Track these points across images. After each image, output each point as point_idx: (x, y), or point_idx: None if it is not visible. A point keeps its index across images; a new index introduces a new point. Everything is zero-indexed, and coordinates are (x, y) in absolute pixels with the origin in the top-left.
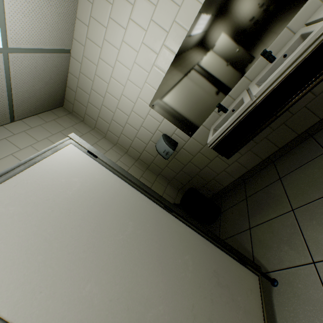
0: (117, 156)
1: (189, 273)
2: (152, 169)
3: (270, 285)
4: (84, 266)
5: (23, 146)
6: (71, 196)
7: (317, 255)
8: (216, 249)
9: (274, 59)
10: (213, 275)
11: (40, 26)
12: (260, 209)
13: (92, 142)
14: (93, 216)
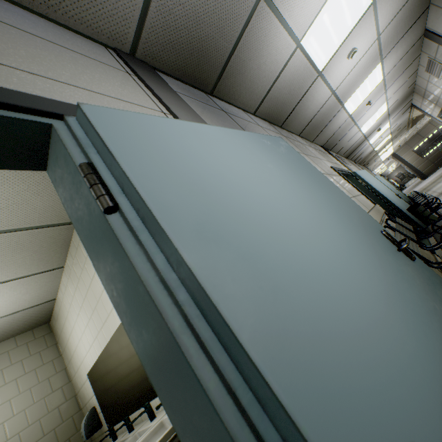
0: (61, 399)
1: None
2: None
3: None
4: None
5: None
6: None
7: None
8: None
9: (130, 432)
10: None
11: (19, 303)
12: None
13: (46, 376)
14: None
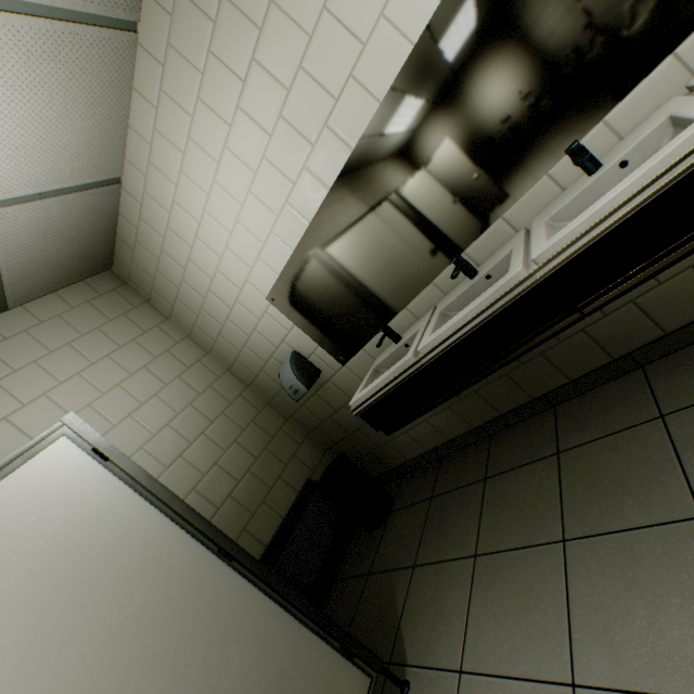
0: (208, 377)
1: (228, 679)
2: (278, 406)
3: (399, 691)
4: (37, 676)
5: (20, 363)
6: (43, 546)
7: (469, 660)
8: (301, 628)
9: (474, 275)
10: (275, 680)
11: (52, 156)
12: (440, 532)
13: (161, 348)
14: (73, 583)
